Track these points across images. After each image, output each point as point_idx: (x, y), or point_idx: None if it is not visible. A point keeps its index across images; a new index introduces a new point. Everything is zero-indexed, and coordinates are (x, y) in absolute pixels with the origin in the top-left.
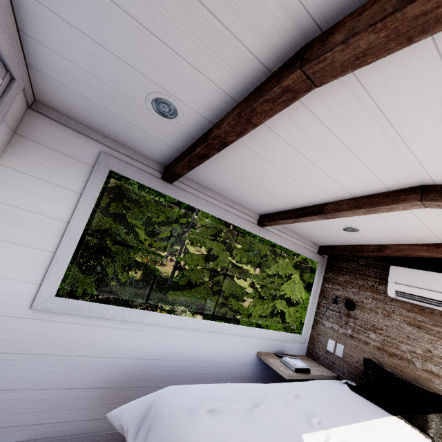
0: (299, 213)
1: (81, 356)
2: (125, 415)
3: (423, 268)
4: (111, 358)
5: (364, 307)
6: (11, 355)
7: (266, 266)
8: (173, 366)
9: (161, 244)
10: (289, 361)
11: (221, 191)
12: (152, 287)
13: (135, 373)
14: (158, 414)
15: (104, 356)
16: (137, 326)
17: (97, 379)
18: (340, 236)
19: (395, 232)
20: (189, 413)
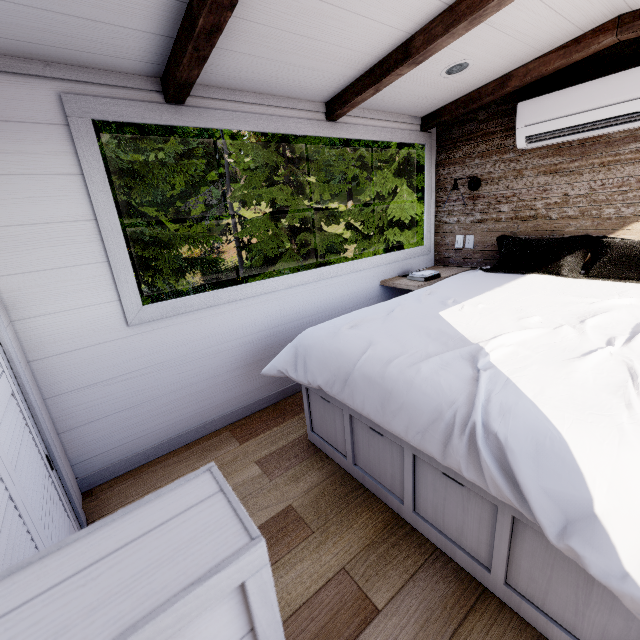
0: (379, 73)
1: (206, 348)
2: (278, 364)
3: (561, 88)
4: (235, 340)
5: (491, 179)
6: (143, 370)
7: (360, 193)
8: (298, 326)
9: (201, 228)
10: (416, 275)
11: (257, 86)
12: (224, 286)
13: (265, 345)
14: (307, 348)
15: (227, 341)
16: (243, 303)
17: (233, 362)
18: (445, 88)
19: (518, 44)
20: (333, 335)
